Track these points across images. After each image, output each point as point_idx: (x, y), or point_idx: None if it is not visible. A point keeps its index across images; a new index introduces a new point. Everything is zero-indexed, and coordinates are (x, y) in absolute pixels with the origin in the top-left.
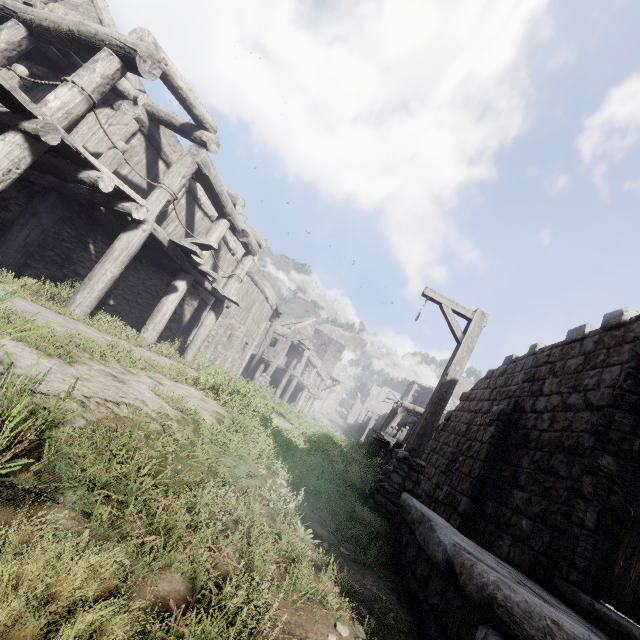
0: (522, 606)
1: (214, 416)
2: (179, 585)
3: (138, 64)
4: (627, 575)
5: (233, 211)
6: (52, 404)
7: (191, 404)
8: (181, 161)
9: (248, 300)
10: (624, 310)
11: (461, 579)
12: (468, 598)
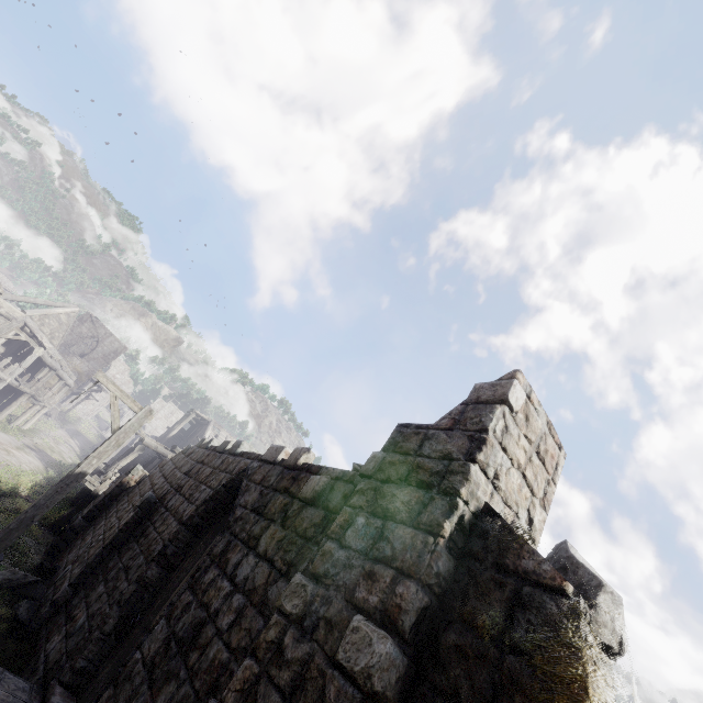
0: None
1: None
2: None
3: None
4: (100, 675)
5: None
6: None
7: None
8: None
9: None
10: (242, 443)
11: None
12: None
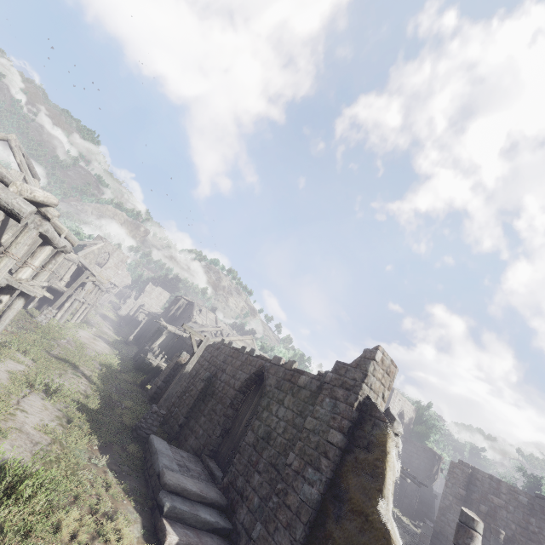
0: (172, 483)
1: (61, 424)
2: (87, 508)
3: (21, 222)
4: (221, 451)
5: (59, 241)
6: (34, 471)
7: (49, 422)
8: (28, 234)
9: None
10: (255, 350)
11: (161, 478)
12: (161, 483)
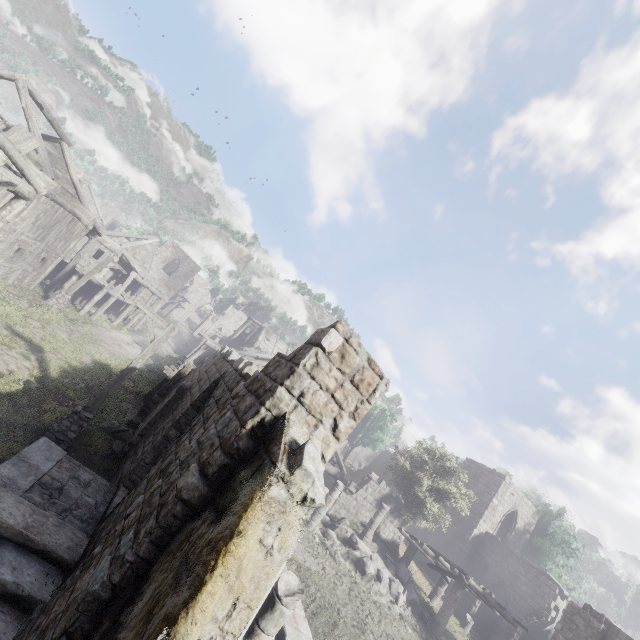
0: None
1: None
2: None
3: None
4: None
5: None
6: None
7: None
8: None
9: (48, 219)
10: (232, 353)
11: None
12: None
